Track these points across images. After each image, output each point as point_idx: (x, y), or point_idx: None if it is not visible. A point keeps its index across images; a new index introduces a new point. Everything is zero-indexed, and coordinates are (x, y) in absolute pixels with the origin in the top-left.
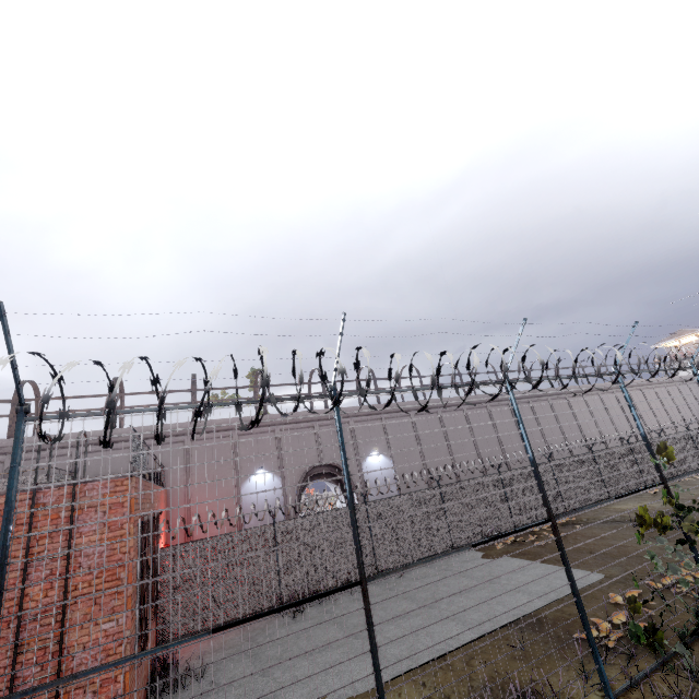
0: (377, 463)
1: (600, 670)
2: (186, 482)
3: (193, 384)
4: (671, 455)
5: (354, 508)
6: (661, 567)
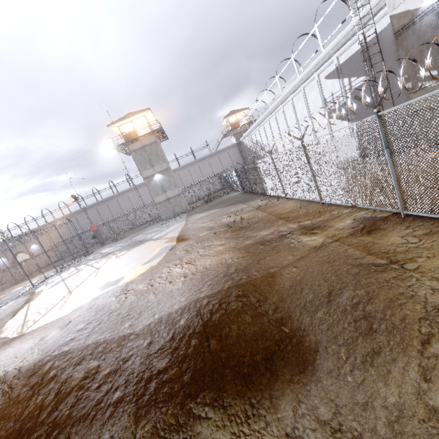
0: (35, 247)
1: None
2: None
3: None
4: None
5: None
6: None
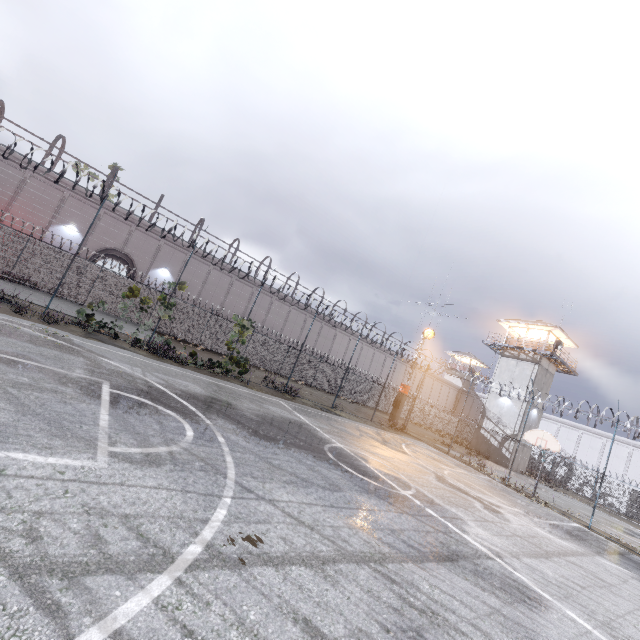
0: (163, 276)
1: (48, 305)
2: (12, 197)
3: (55, 141)
4: (183, 288)
5: None
6: (120, 307)
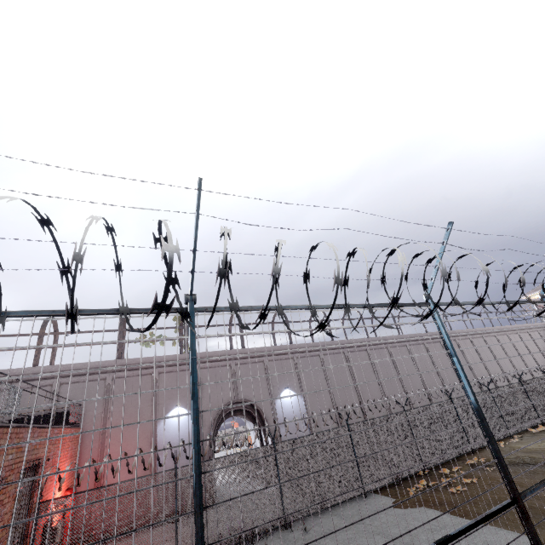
0: (289, 400)
1: None
2: (103, 419)
3: (120, 325)
4: None
5: (201, 506)
6: None
